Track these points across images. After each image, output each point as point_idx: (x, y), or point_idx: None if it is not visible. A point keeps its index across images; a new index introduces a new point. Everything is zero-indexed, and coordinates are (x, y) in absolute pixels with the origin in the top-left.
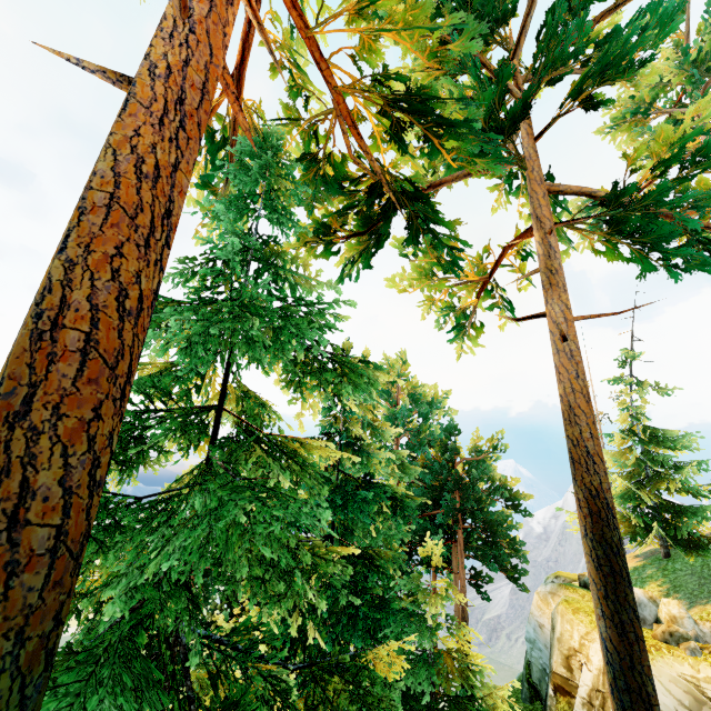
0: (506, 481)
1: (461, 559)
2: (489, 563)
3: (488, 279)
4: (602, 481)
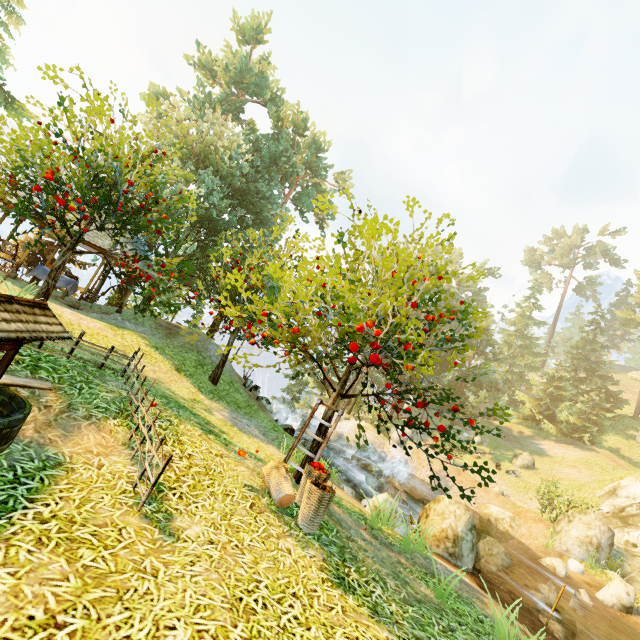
0: None
1: None
2: None
3: None
4: None
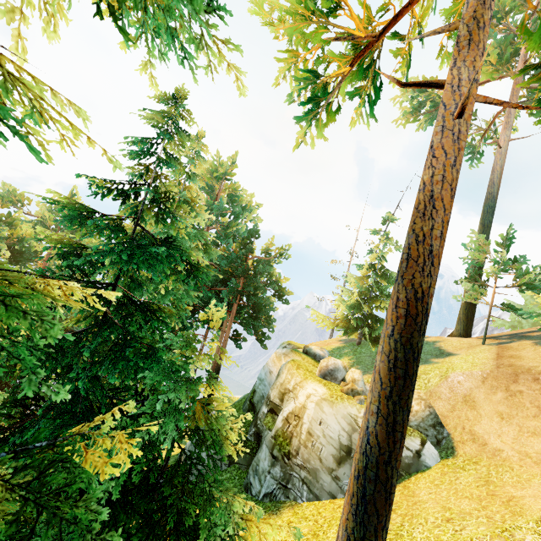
0: (279, 279)
1: (230, 323)
2: (248, 329)
3: (376, 38)
4: (432, 285)
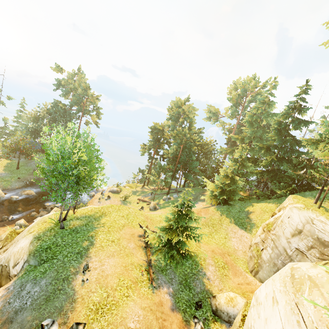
0: None
1: None
2: None
3: None
4: None
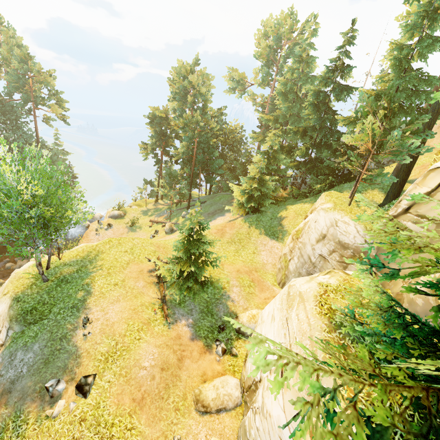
0: None
1: None
2: None
3: None
4: None
